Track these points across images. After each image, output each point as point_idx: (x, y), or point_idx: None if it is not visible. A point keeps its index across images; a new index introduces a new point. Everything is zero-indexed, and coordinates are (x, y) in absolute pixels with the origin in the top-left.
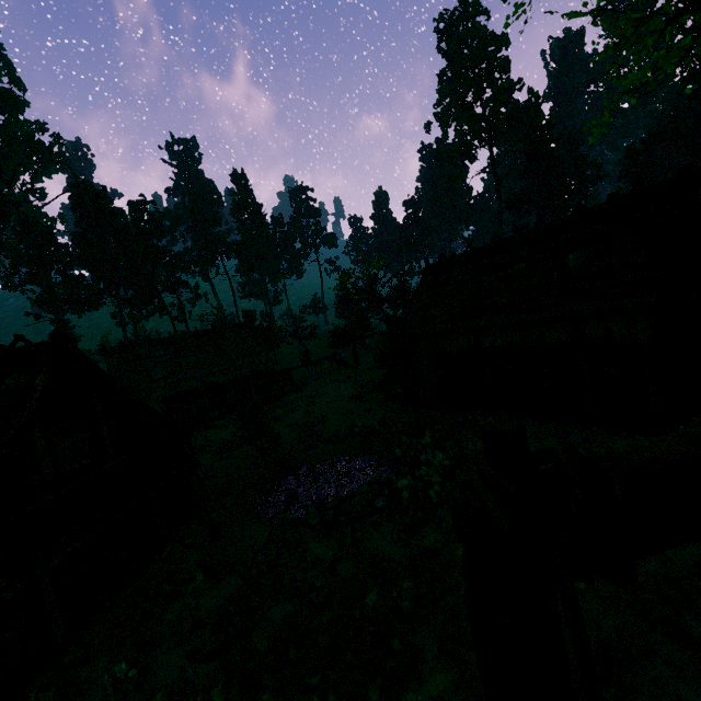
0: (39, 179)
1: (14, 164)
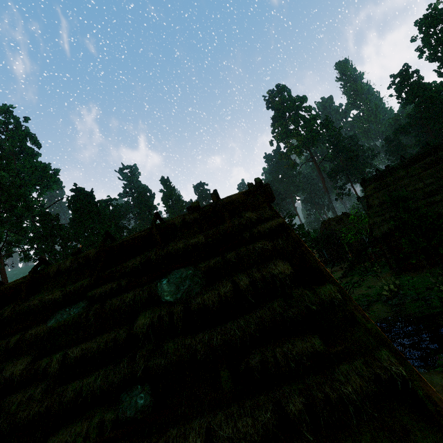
0: (45, 193)
1: (32, 184)
